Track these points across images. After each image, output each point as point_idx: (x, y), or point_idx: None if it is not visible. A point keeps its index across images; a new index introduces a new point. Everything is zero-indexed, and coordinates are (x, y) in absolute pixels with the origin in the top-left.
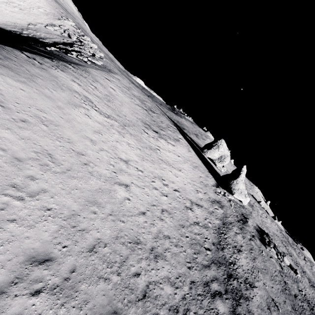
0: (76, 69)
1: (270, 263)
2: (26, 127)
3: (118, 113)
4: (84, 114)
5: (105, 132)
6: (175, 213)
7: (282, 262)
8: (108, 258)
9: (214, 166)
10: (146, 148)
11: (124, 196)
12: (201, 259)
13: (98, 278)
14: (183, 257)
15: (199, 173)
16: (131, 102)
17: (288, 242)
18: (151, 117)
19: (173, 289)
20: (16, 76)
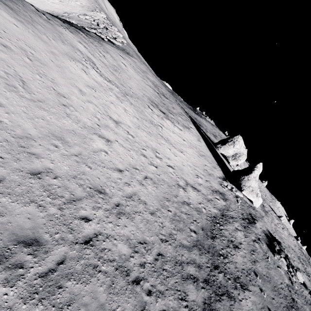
0: (87, 37)
1: (277, 272)
2: (5, 51)
3: (123, 83)
4: (81, 69)
5: (100, 91)
6: (162, 185)
7: (293, 276)
8: (53, 189)
9: (227, 163)
10: (145, 121)
11: (102, 148)
12: (180, 237)
13: (30, 201)
14: (157, 227)
15: (204, 161)
16: (142, 80)
17: (308, 262)
18: (161, 100)
19: (130, 251)
20: (14, 14)
